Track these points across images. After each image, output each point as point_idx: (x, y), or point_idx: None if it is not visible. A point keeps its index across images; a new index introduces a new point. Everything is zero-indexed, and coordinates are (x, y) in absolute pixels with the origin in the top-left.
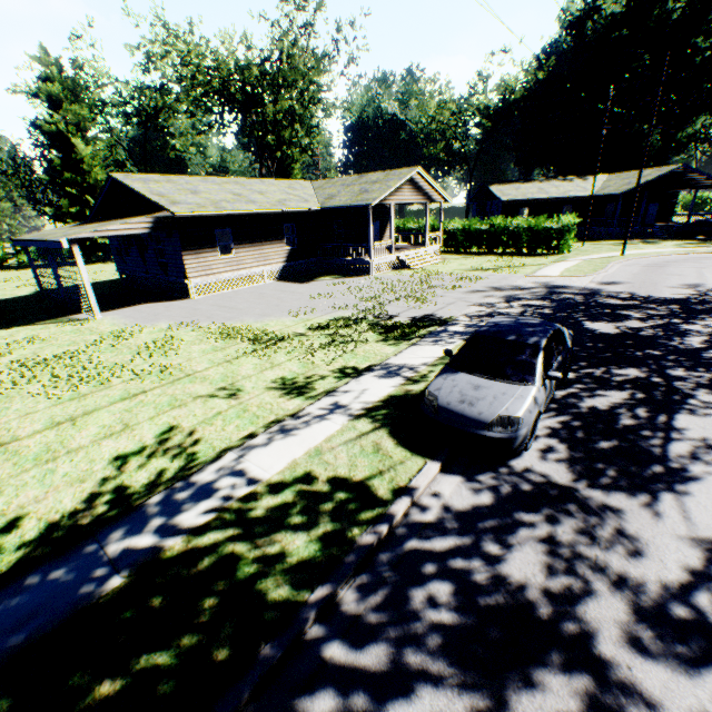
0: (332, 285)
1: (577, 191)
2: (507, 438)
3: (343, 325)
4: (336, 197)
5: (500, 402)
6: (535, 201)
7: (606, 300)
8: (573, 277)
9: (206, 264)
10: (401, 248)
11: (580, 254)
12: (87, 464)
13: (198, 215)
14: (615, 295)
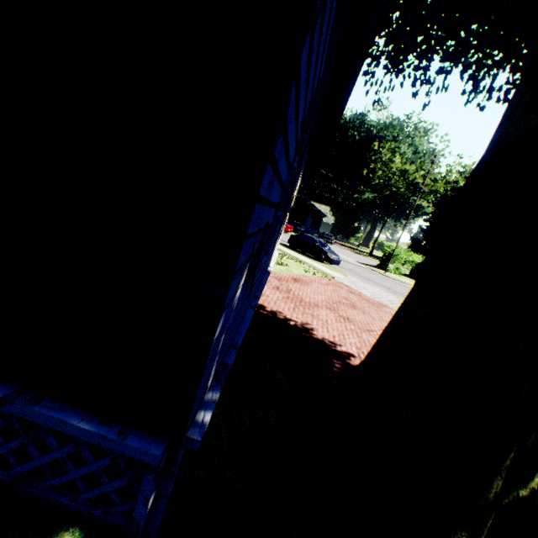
0: None
1: None
2: None
3: None
4: None
5: None
6: None
7: None
8: None
9: None
10: None
11: None
12: None
13: None
14: None
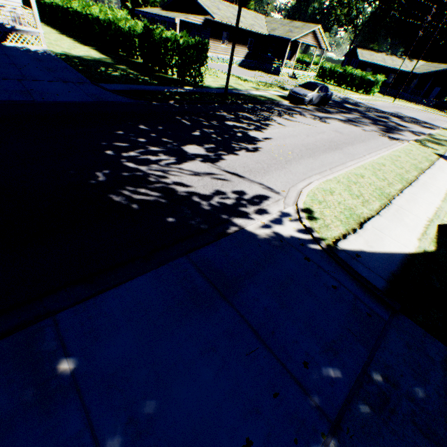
0: (262, 75)
1: (401, 67)
2: (303, 99)
3: (268, 84)
4: (276, 31)
5: (305, 92)
6: (377, 66)
7: (361, 105)
8: (360, 100)
9: (215, 47)
10: (296, 70)
11: (376, 97)
12: (215, 84)
13: (219, 22)
14: (366, 106)
